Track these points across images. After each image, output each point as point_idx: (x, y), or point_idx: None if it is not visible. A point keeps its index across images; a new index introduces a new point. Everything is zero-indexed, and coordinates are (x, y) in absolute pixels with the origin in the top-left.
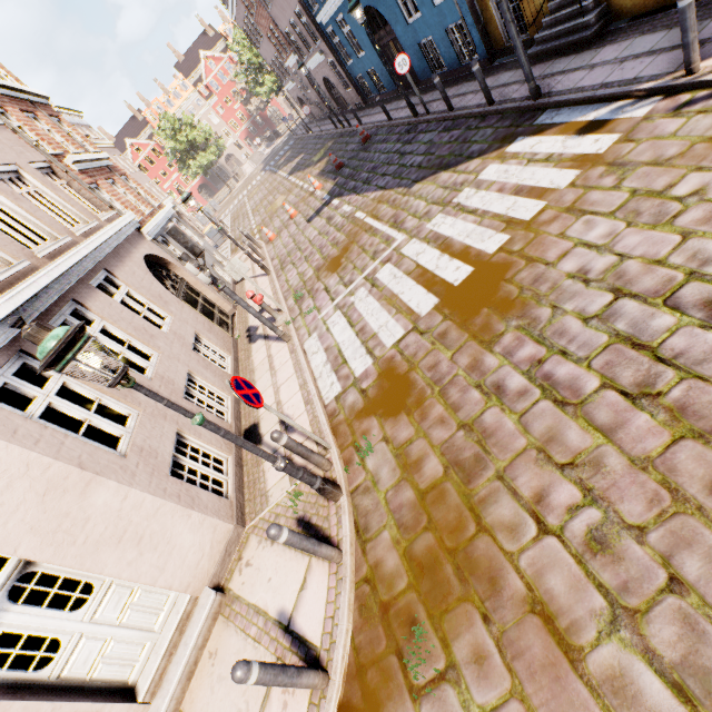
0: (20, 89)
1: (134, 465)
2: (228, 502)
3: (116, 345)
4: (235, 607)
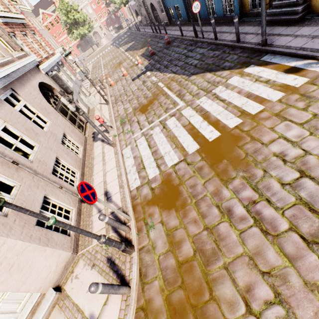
0: None
1: (12, 221)
2: (70, 238)
3: (12, 139)
4: (66, 302)
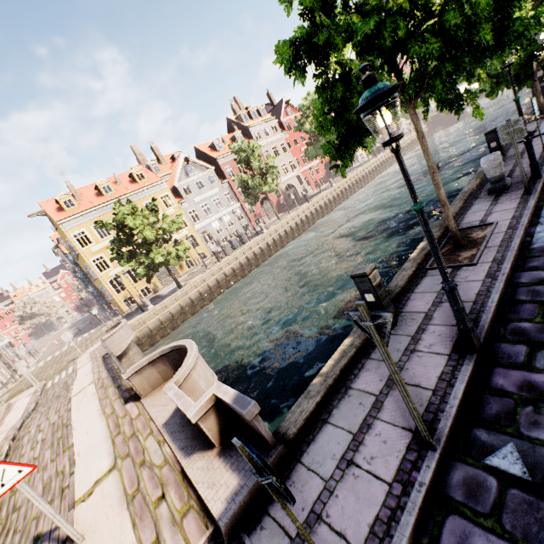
0: None
1: None
2: None
3: None
4: None
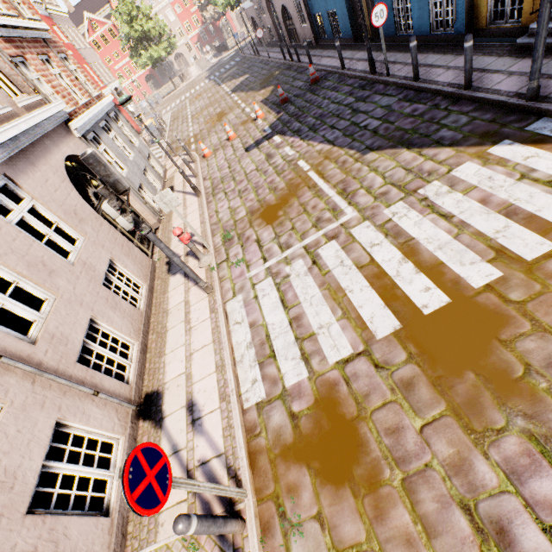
0: None
1: None
2: (108, 521)
3: None
4: None
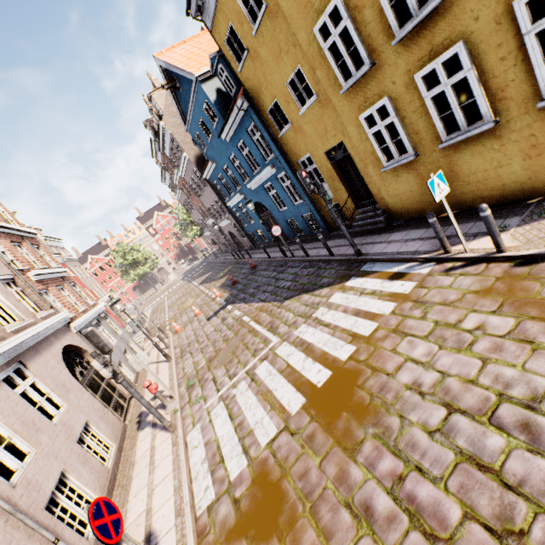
0: (17, 229)
1: None
2: None
3: None
4: None
